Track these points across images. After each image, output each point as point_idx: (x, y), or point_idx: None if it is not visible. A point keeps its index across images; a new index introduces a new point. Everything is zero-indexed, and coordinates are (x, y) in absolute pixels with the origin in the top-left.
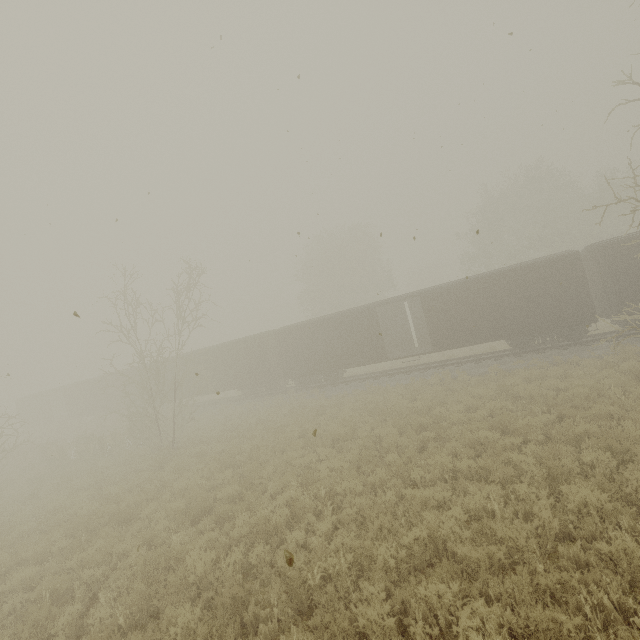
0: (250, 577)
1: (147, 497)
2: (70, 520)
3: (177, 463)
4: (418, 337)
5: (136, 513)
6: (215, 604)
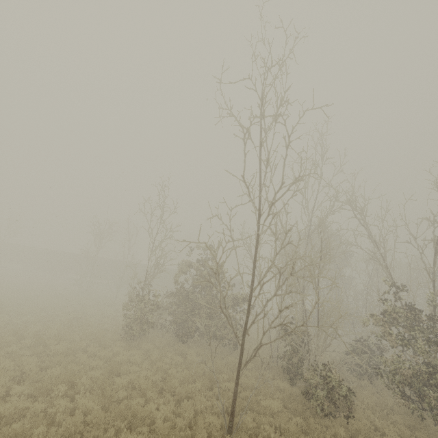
0: None
1: None
2: None
3: None
4: None
5: None
6: None
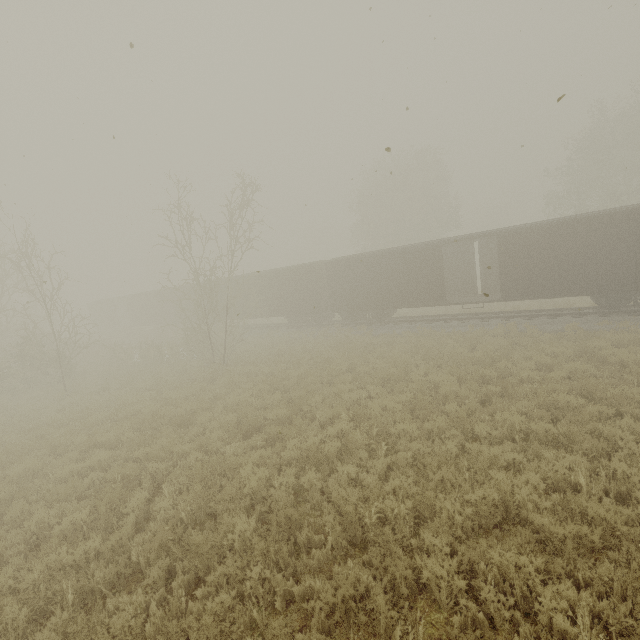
0: (300, 498)
1: (202, 406)
2: (136, 415)
3: (228, 379)
4: (483, 283)
5: (192, 419)
6: (268, 517)
